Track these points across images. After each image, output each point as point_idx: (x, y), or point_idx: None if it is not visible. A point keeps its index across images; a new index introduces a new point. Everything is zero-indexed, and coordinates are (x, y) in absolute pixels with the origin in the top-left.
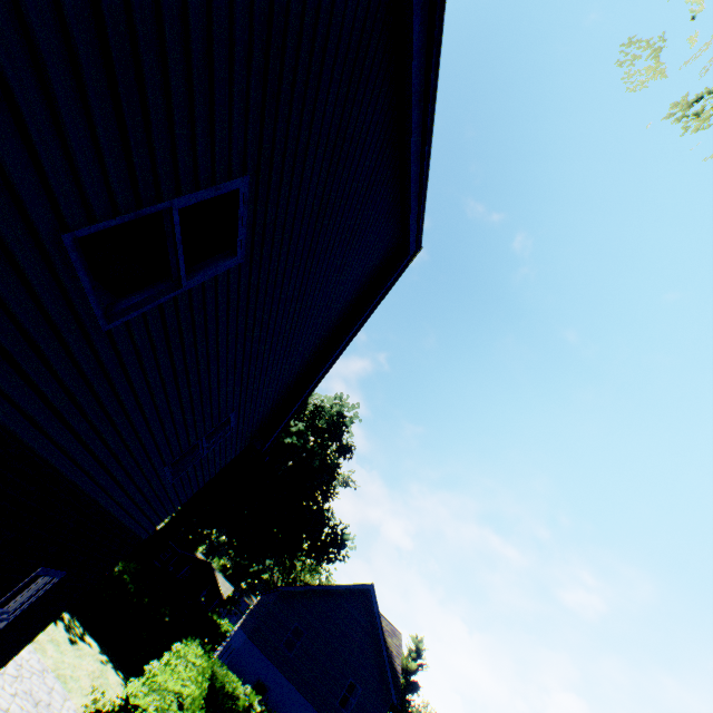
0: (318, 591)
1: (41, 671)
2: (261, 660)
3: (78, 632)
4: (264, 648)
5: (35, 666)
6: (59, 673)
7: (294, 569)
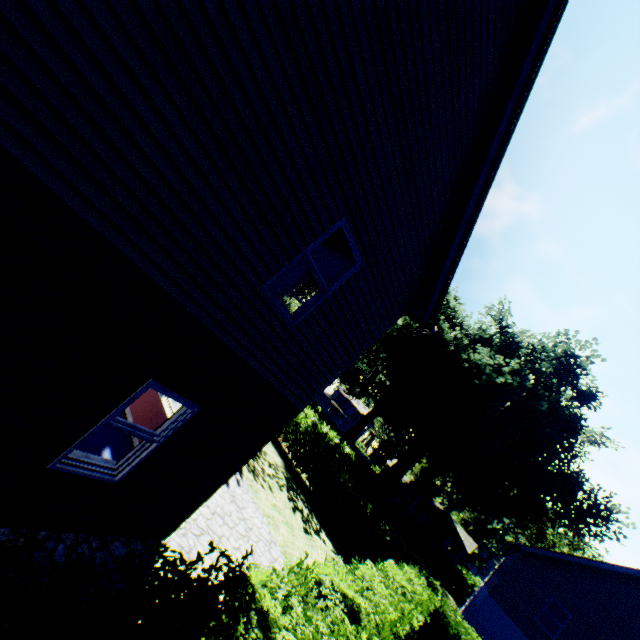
0: (577, 564)
1: (268, 541)
2: (510, 627)
3: (313, 526)
4: (512, 614)
5: (263, 535)
6: (286, 550)
7: (543, 538)
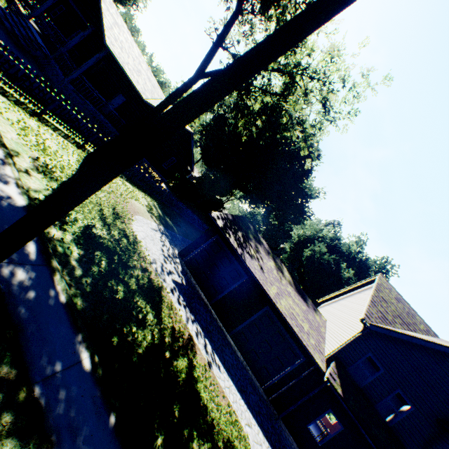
0: None
1: None
2: None
3: None
4: None
5: None
6: None
7: None
